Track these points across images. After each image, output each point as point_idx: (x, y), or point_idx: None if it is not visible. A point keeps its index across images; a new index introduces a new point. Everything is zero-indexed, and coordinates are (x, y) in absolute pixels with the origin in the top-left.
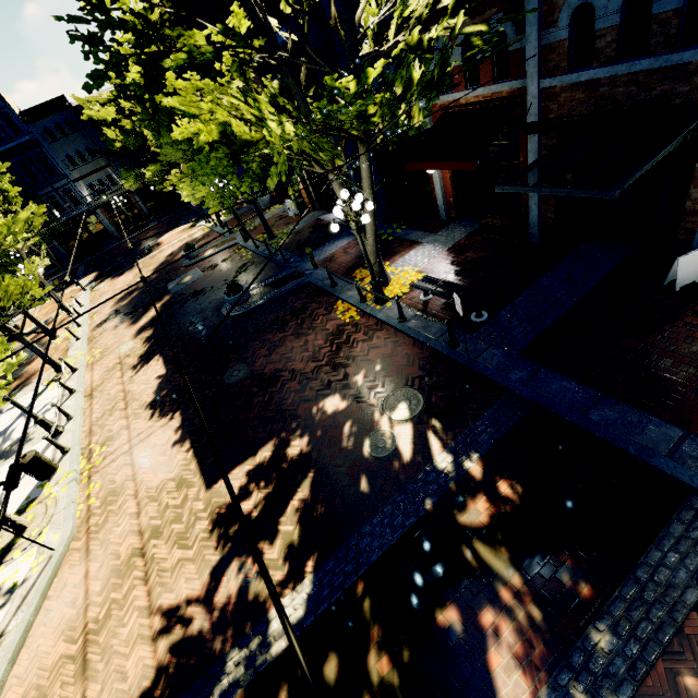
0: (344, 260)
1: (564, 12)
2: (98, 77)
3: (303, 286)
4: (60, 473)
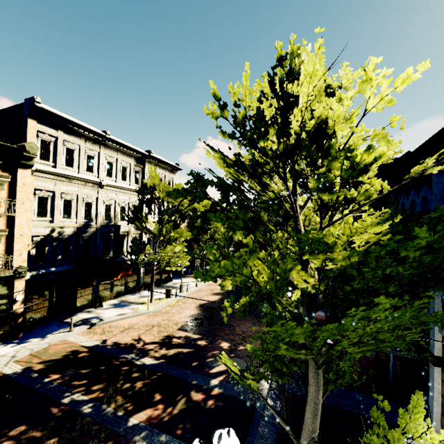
0: None
1: None
2: None
3: None
4: (169, 299)
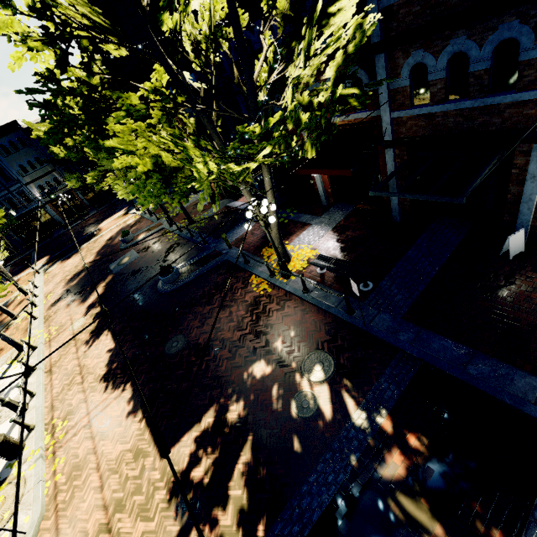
0: (252, 240)
1: (404, 68)
2: (53, 134)
3: (222, 263)
4: (27, 451)
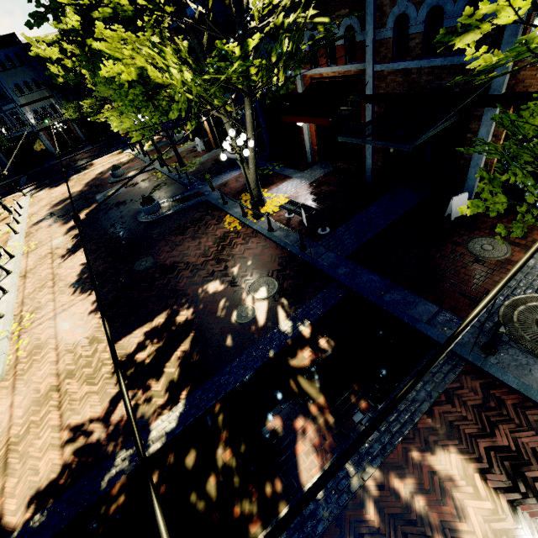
0: (234, 186)
1: (390, 18)
2: (39, 18)
3: (202, 203)
4: None
